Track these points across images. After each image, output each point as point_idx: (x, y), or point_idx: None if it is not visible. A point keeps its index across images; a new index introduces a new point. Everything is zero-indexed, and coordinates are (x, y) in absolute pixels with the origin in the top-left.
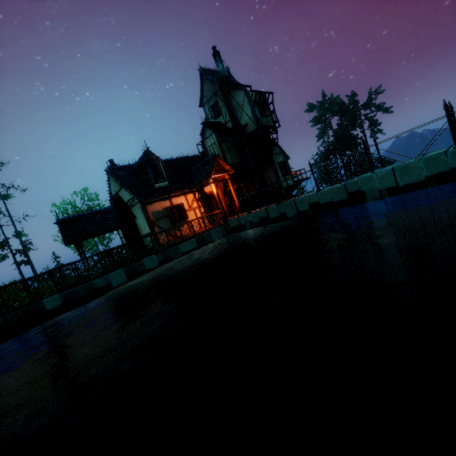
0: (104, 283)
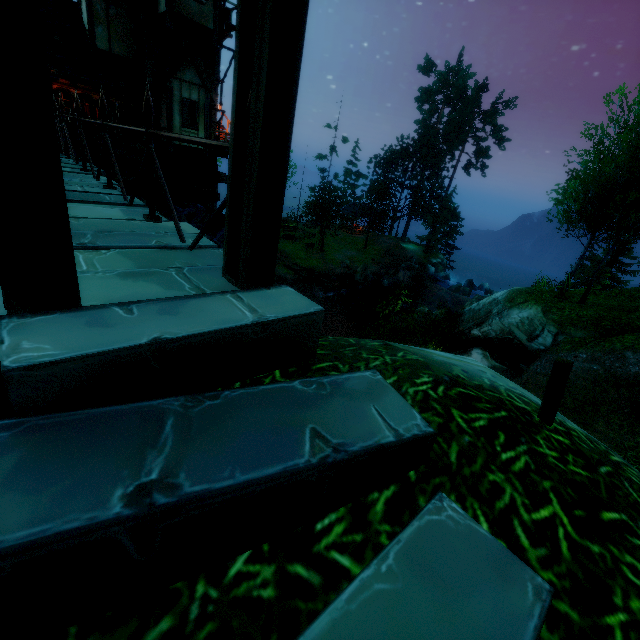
0: None
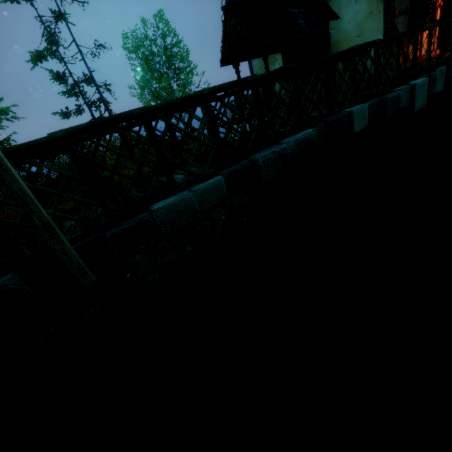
0: (405, 101)
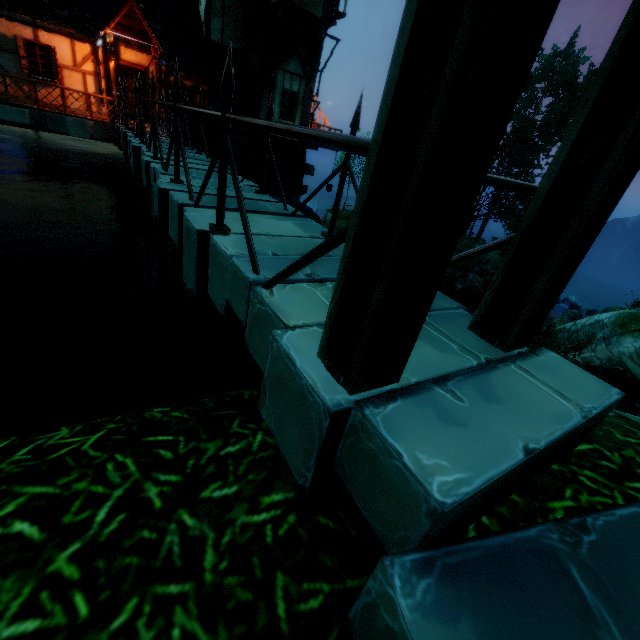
0: None
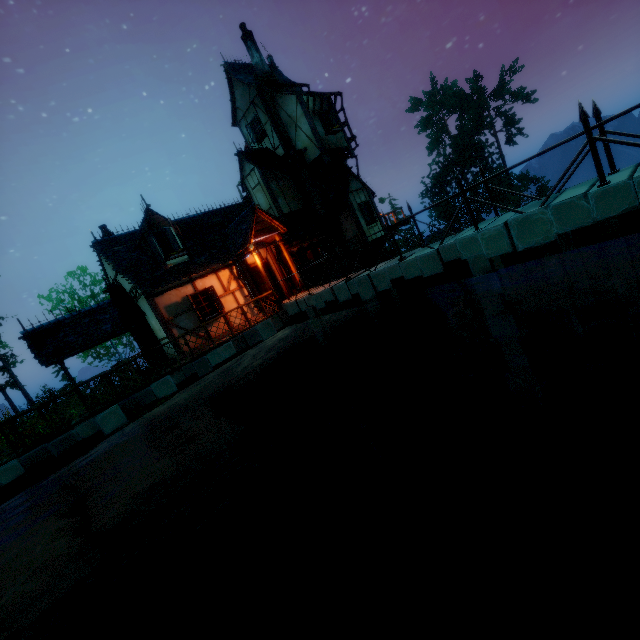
0: (91, 430)
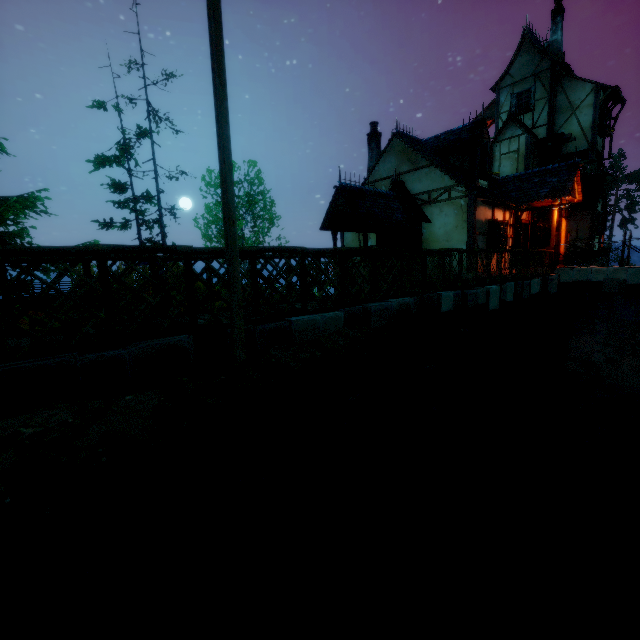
0: (482, 299)
